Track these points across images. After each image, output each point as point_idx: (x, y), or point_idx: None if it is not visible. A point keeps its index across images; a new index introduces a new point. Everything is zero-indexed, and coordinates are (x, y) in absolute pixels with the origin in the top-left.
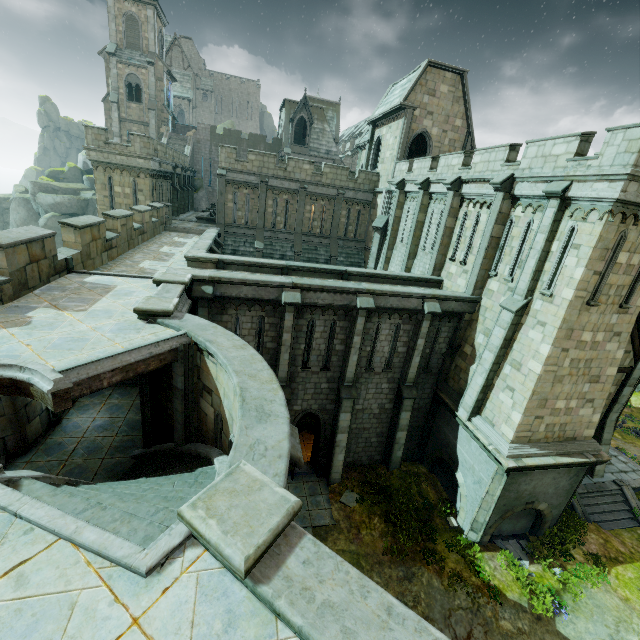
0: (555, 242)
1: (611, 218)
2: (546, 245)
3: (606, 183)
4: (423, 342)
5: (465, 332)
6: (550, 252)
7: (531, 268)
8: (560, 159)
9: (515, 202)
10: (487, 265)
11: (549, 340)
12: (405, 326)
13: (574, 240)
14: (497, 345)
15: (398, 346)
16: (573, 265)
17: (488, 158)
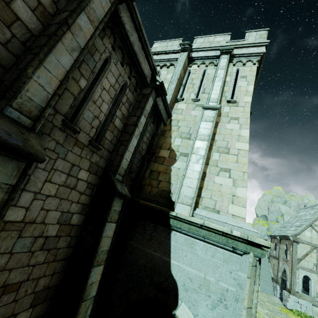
0: (228, 77)
1: (258, 65)
2: (225, 75)
3: (255, 48)
4: (144, 122)
5: (158, 141)
6: (226, 82)
7: (219, 86)
8: (221, 42)
9: (191, 62)
10: (176, 93)
11: (246, 126)
12: (130, 94)
13: (241, 74)
14: (208, 133)
15: (117, 115)
16: (245, 85)
17: (166, 44)
